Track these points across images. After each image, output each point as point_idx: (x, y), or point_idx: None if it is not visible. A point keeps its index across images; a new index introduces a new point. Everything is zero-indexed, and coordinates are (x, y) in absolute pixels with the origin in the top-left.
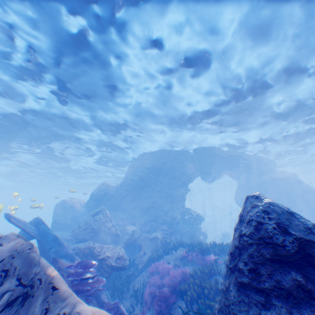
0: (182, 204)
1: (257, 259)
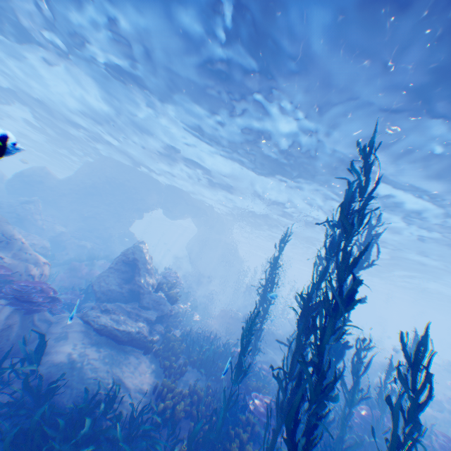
0: (128, 228)
1: (120, 261)
